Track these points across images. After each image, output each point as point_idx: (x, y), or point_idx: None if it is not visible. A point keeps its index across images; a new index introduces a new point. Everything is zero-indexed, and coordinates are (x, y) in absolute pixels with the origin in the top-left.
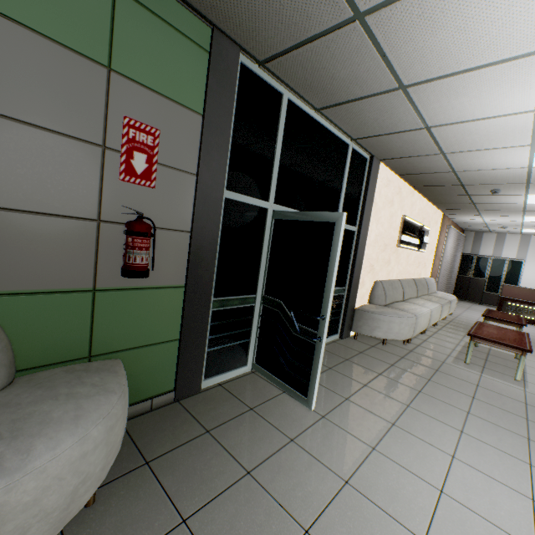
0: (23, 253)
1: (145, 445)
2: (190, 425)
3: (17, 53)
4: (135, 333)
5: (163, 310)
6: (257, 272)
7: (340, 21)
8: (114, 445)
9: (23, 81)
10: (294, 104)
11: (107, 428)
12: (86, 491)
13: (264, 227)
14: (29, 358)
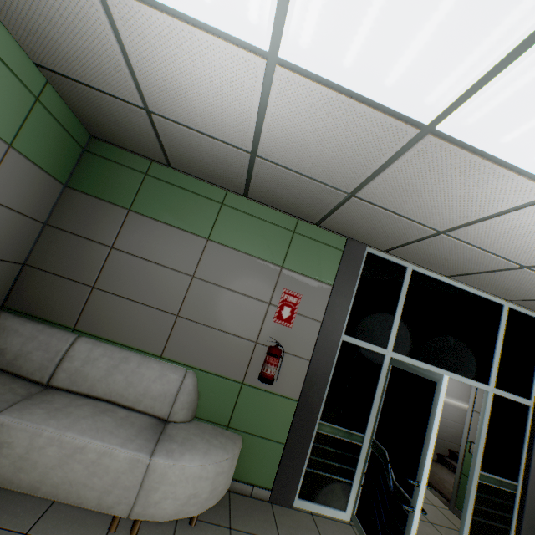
0: (219, 352)
1: (235, 516)
2: (269, 525)
3: (246, 265)
4: (256, 422)
5: (278, 413)
6: (368, 412)
7: (428, 234)
8: (216, 490)
9: (244, 276)
10: (420, 273)
11: (216, 471)
12: (193, 505)
13: (380, 371)
14: (202, 411)
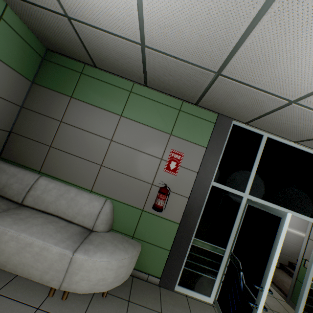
0: (128, 190)
1: (133, 293)
2: (156, 301)
3: (146, 133)
4: (151, 235)
5: (166, 231)
6: (228, 234)
7: (281, 105)
8: (119, 276)
9: (145, 140)
10: (273, 139)
11: (118, 265)
12: (102, 285)
13: (238, 207)
14: (116, 226)
